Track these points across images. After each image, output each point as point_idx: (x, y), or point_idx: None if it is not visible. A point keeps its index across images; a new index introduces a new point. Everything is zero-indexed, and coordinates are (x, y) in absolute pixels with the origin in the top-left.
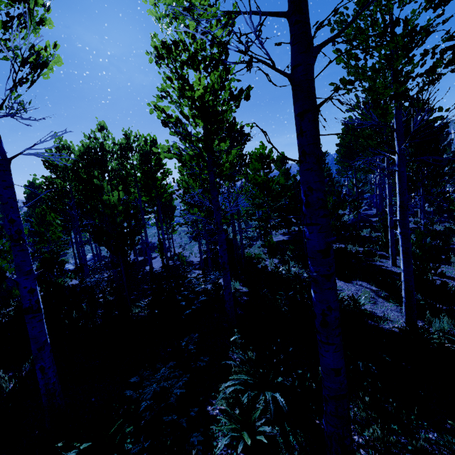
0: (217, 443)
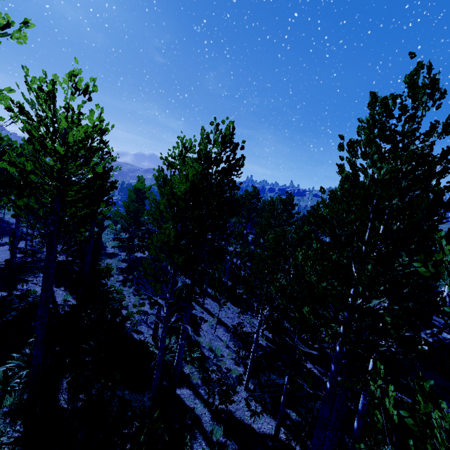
0: None
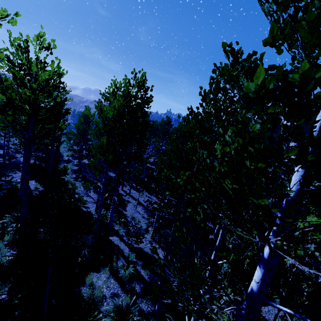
0: None
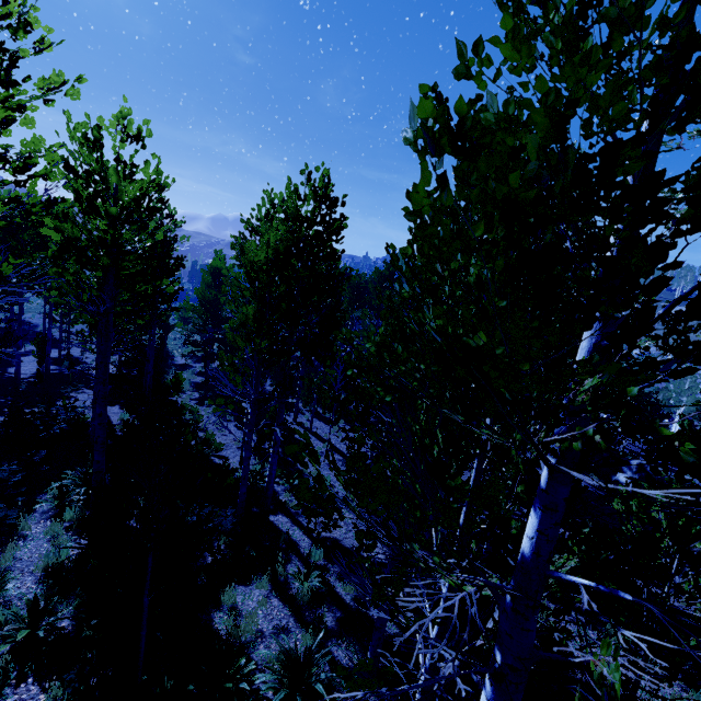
0: (37, 509)
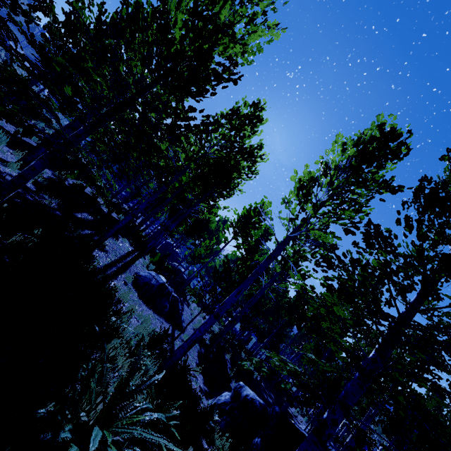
0: None
